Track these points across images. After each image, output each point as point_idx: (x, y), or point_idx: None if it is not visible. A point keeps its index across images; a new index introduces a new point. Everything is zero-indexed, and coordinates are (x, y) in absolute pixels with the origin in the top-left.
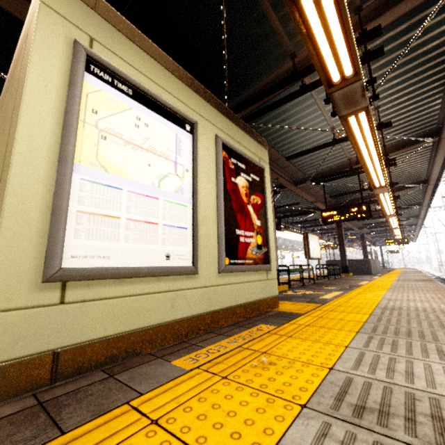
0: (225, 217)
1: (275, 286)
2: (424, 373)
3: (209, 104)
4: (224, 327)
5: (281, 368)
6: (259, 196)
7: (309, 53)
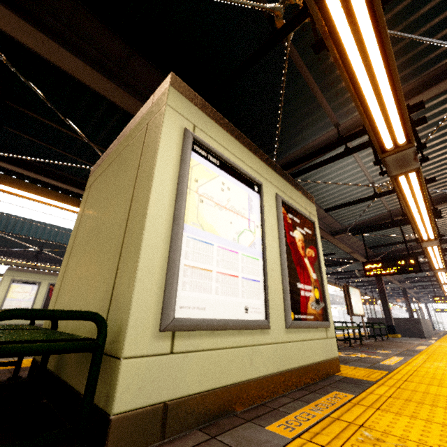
0: (287, 270)
1: (335, 346)
2: None
3: (269, 167)
4: (295, 391)
5: (394, 446)
6: (312, 249)
7: (366, 128)
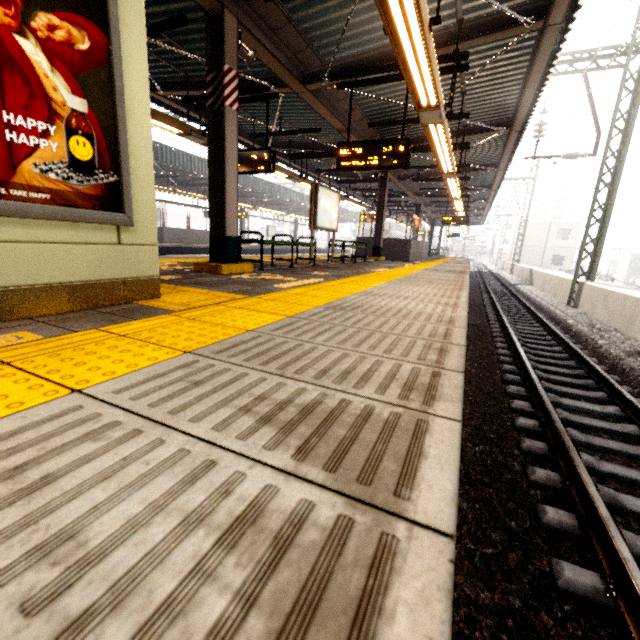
0: None
1: (151, 260)
2: (84, 480)
3: None
4: None
5: None
6: (81, 26)
7: None
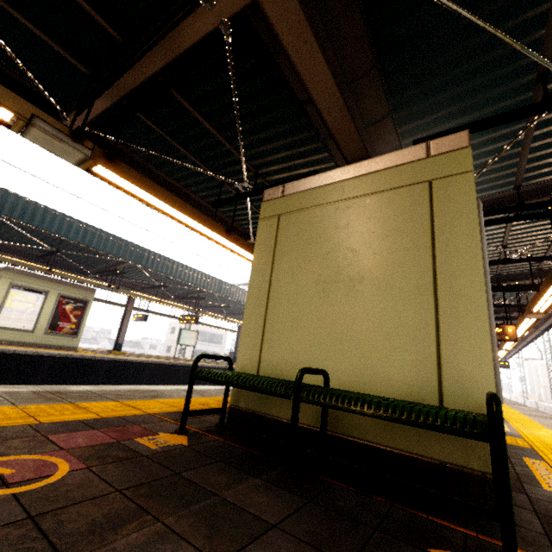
0: None
1: None
2: None
3: None
4: None
5: None
6: None
7: None
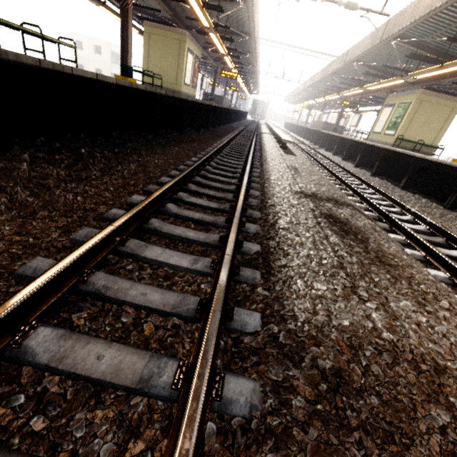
0: None
1: None
2: None
3: None
4: None
5: None
6: None
7: None
